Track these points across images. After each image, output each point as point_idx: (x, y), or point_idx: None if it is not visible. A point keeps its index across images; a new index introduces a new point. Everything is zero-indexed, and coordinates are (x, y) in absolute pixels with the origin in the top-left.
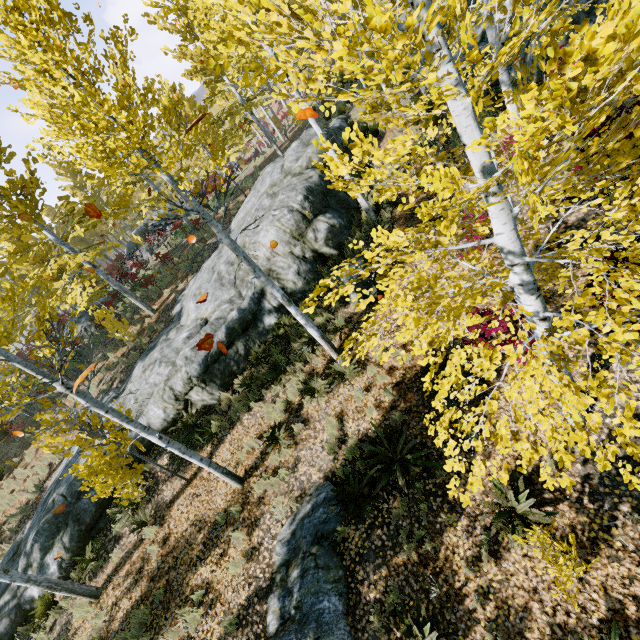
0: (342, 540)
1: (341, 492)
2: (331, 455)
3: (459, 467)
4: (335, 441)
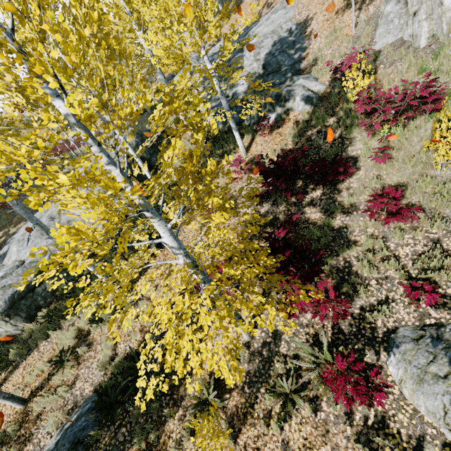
0: (95, 441)
1: (100, 402)
2: (103, 371)
3: (143, 383)
4: (107, 359)
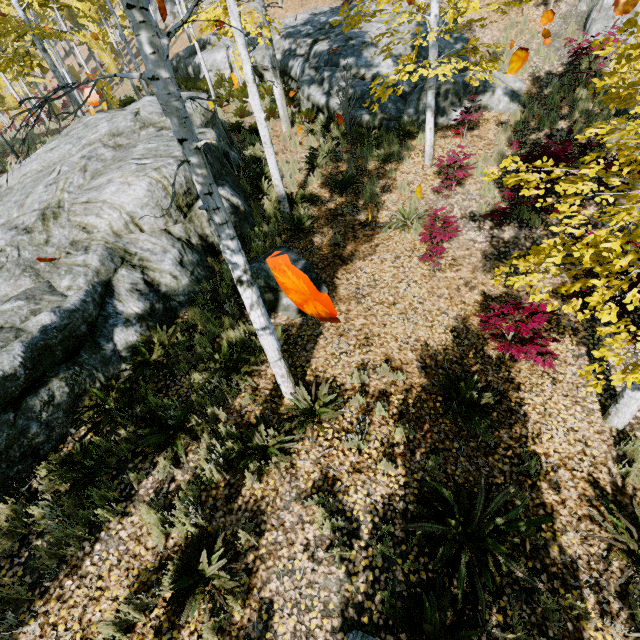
0: None
1: None
2: (339, 569)
3: None
4: (340, 537)
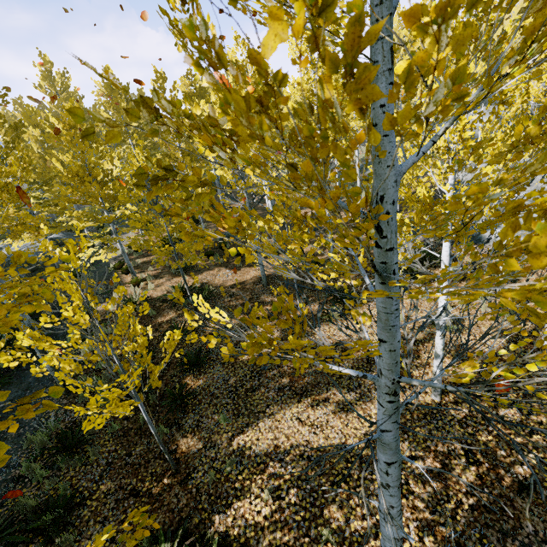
0: None
1: None
2: None
3: None
4: None
